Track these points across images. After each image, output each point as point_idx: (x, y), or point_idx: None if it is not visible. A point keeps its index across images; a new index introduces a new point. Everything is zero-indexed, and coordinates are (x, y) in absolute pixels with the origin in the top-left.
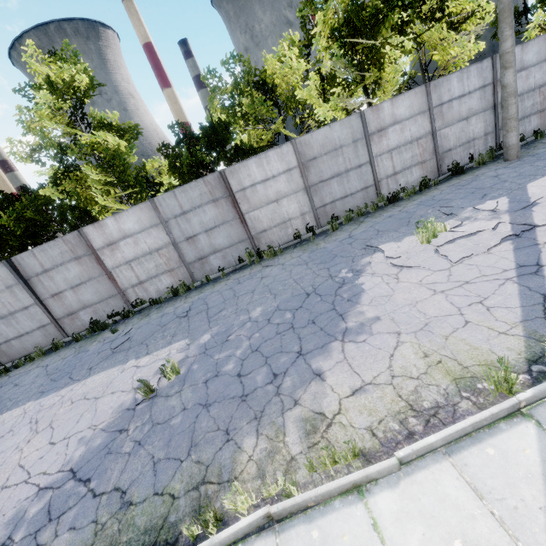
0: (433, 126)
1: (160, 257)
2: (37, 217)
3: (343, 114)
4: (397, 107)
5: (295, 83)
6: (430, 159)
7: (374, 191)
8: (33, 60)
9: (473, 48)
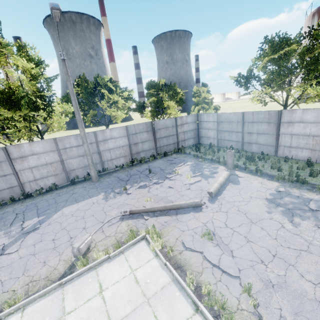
0: (61, 158)
1: None
2: None
3: (25, 136)
4: (35, 147)
5: None
6: (61, 173)
7: (20, 189)
8: None
9: (121, 115)
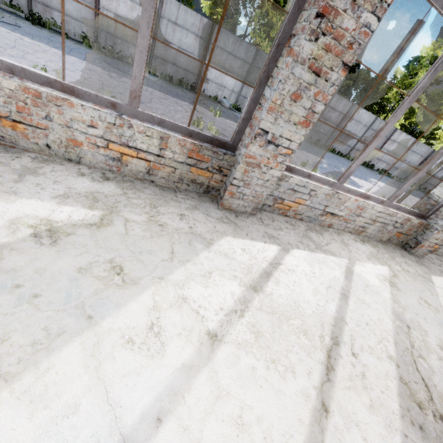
0: None
1: (393, 157)
2: (375, 99)
3: None
4: None
5: (438, 122)
6: None
7: None
8: (439, 43)
9: None
